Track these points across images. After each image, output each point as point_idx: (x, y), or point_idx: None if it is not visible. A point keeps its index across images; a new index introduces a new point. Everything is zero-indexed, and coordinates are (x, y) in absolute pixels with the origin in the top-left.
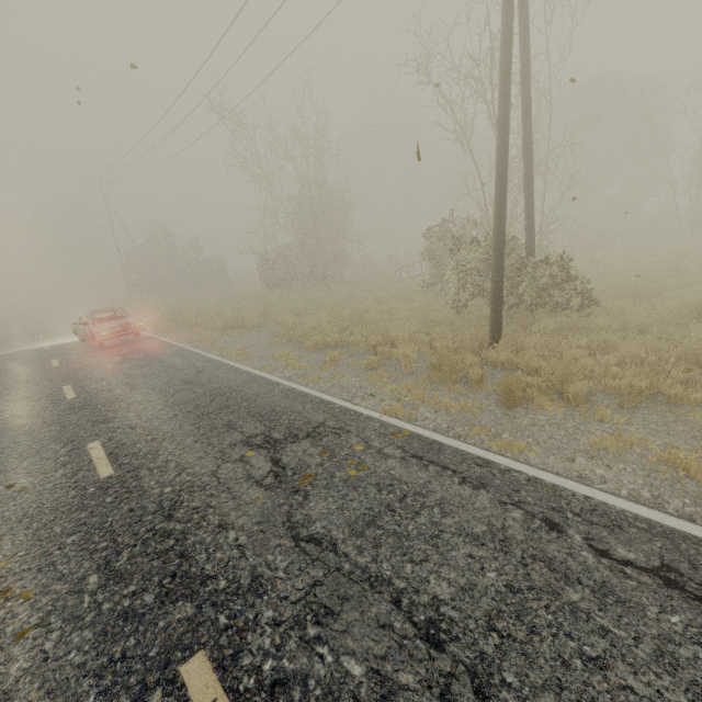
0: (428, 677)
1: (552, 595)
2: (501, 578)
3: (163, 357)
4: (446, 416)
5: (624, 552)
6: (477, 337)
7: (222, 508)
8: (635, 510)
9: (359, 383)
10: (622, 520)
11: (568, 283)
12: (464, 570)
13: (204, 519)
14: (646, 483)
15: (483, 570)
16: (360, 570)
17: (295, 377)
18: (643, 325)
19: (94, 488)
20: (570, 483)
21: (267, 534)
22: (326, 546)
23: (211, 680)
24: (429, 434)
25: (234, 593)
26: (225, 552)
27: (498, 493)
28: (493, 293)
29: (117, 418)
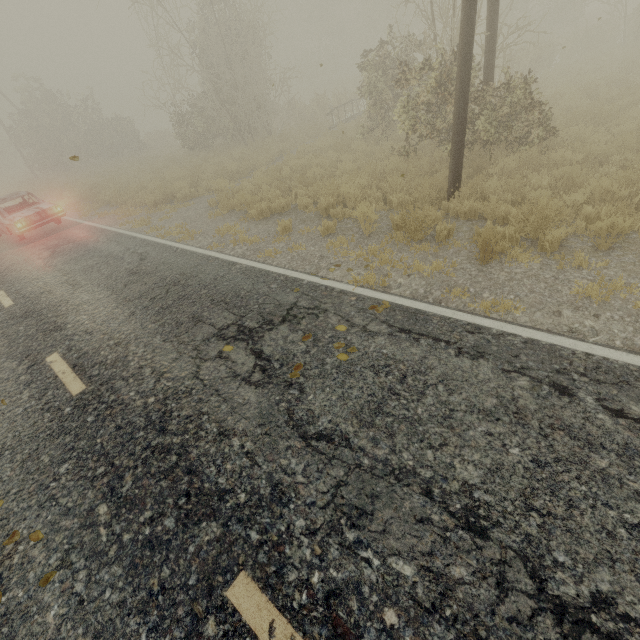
0: (480, 568)
1: (580, 464)
2: (526, 453)
3: (97, 245)
4: (420, 280)
5: (639, 409)
6: (435, 186)
7: (216, 414)
8: (638, 362)
9: (319, 252)
10: (628, 375)
11: (531, 112)
12: (486, 450)
13: (201, 428)
14: (636, 329)
15: (505, 448)
16: (381, 464)
17: (249, 254)
18: (602, 154)
19: (70, 408)
20: (567, 341)
21: (272, 437)
22: (338, 442)
23: (262, 602)
24: (410, 304)
25: (257, 506)
26: (234, 462)
27: (498, 361)
28: (455, 132)
29: (69, 324)
